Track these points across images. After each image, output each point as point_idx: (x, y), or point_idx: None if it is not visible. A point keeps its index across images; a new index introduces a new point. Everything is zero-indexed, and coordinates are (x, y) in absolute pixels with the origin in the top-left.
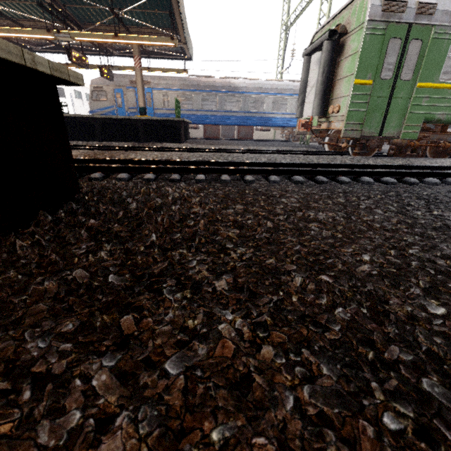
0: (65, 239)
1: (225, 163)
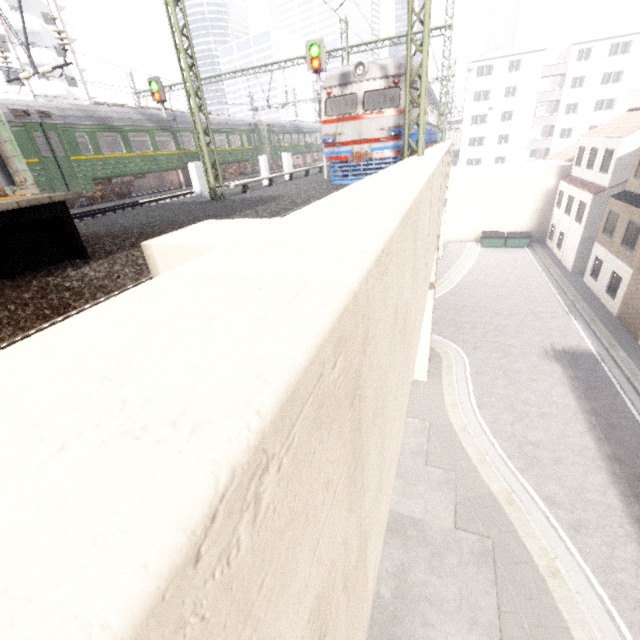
0: None
1: None
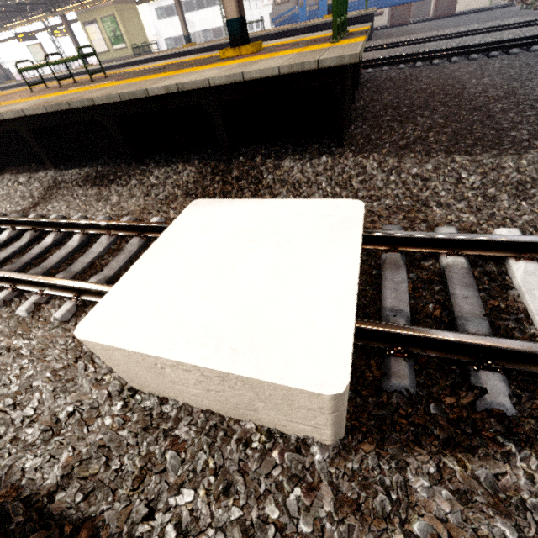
0: (374, 84)
1: (419, 53)
